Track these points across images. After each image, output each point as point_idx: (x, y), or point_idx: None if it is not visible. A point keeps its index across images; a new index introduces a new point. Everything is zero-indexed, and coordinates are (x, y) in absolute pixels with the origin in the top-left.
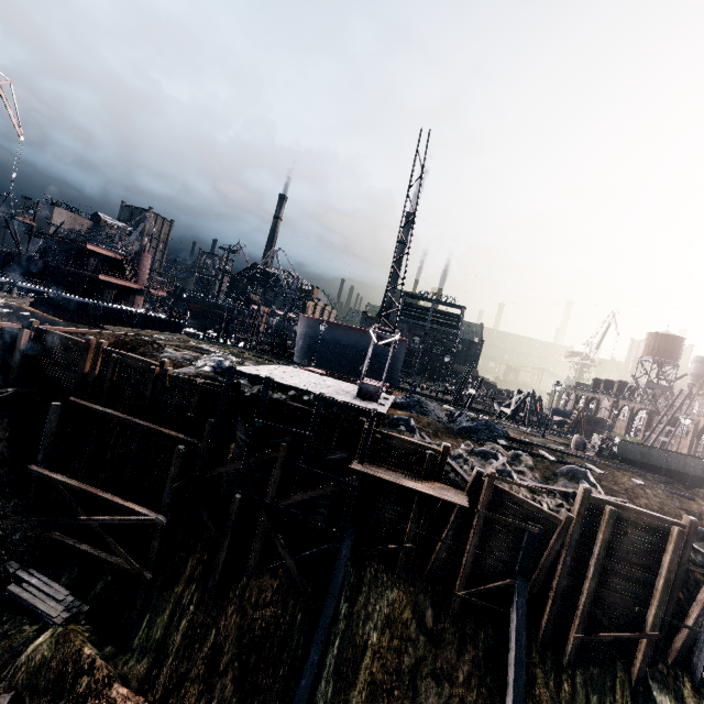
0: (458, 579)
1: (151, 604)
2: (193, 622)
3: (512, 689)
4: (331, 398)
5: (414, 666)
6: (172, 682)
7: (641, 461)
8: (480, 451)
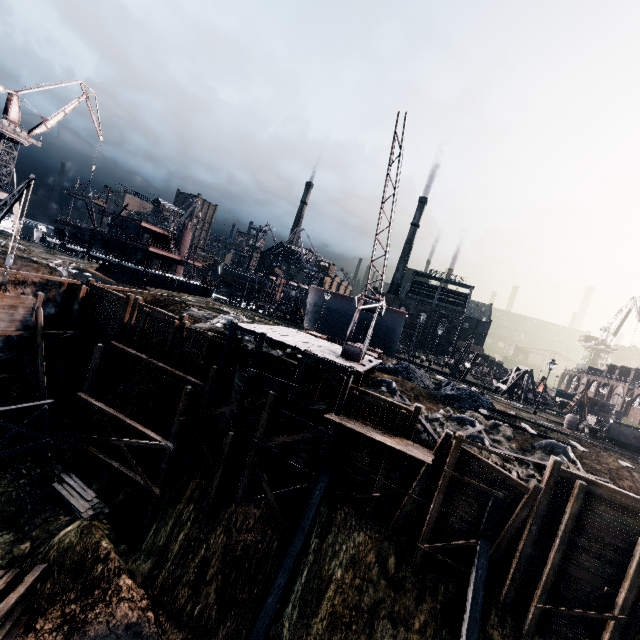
0: (422, 532)
1: (158, 516)
2: (189, 535)
3: None
4: (314, 355)
5: (372, 605)
6: (168, 583)
7: (635, 445)
8: (457, 417)
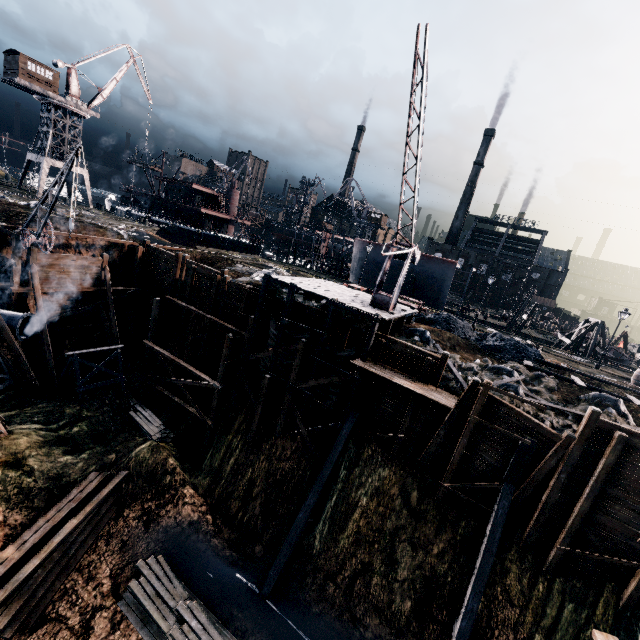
0: (445, 472)
1: (213, 443)
2: (237, 460)
3: (476, 569)
4: (340, 303)
5: (394, 530)
6: (223, 496)
7: None
8: (494, 367)
